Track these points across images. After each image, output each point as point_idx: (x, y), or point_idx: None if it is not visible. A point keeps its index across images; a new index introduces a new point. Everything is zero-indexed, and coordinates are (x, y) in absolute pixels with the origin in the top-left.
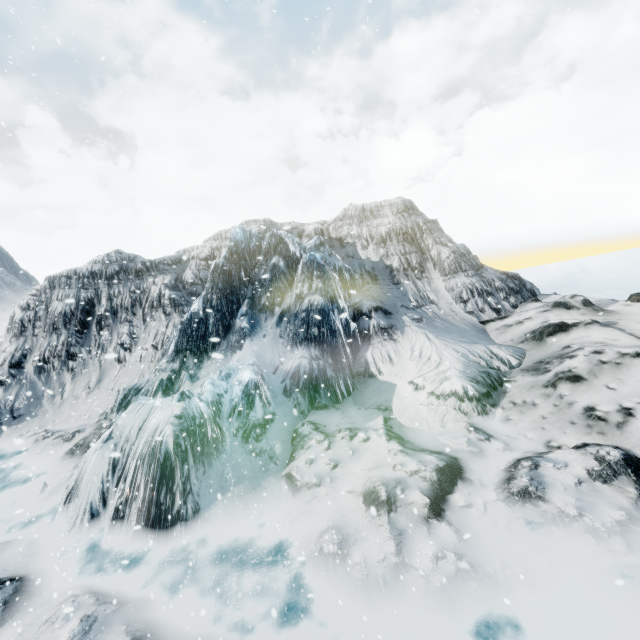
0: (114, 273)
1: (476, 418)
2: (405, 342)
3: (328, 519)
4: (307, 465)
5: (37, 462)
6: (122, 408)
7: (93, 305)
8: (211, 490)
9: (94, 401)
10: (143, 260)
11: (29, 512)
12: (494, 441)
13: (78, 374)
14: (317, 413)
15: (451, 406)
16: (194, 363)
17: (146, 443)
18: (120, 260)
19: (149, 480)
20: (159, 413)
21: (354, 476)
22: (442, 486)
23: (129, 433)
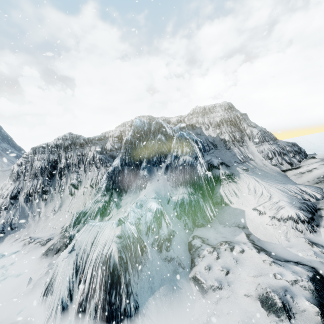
0: (68, 145)
1: (309, 235)
2: (242, 183)
3: (238, 320)
4: (207, 271)
5: (25, 260)
6: (76, 225)
7: (57, 163)
8: (144, 290)
9: (57, 218)
10: (84, 138)
11: (20, 300)
12: None
13: (48, 202)
14: (199, 229)
15: (290, 226)
16: (117, 197)
17: (98, 255)
18: (71, 138)
19: (102, 284)
20: (105, 233)
21: (244, 281)
22: (320, 294)
23: (85, 246)
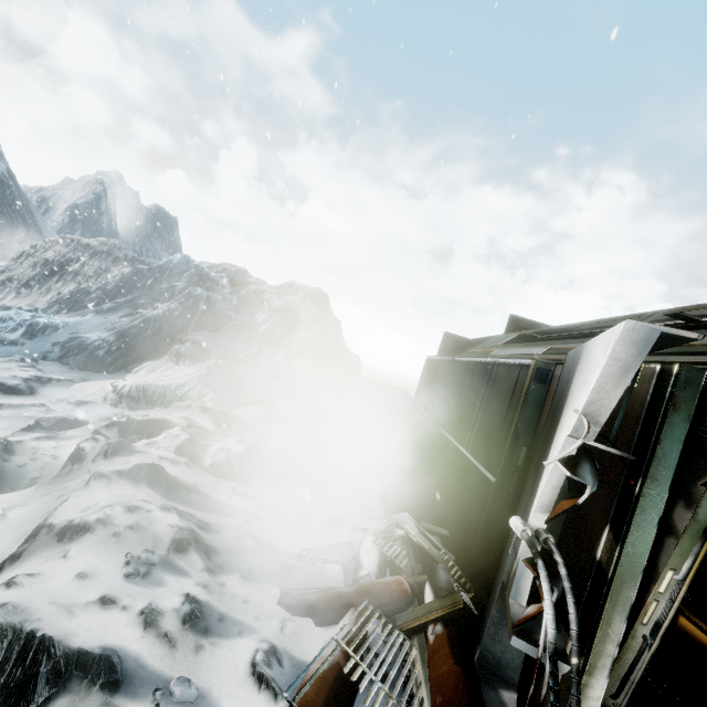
0: (101, 251)
1: (107, 405)
2: (181, 368)
3: None
4: None
5: None
6: None
7: (70, 264)
8: None
9: None
10: (129, 253)
11: None
12: (72, 405)
13: (19, 297)
14: (54, 363)
15: (107, 392)
16: (53, 312)
17: None
18: (113, 246)
19: None
20: None
21: None
22: None
23: None
